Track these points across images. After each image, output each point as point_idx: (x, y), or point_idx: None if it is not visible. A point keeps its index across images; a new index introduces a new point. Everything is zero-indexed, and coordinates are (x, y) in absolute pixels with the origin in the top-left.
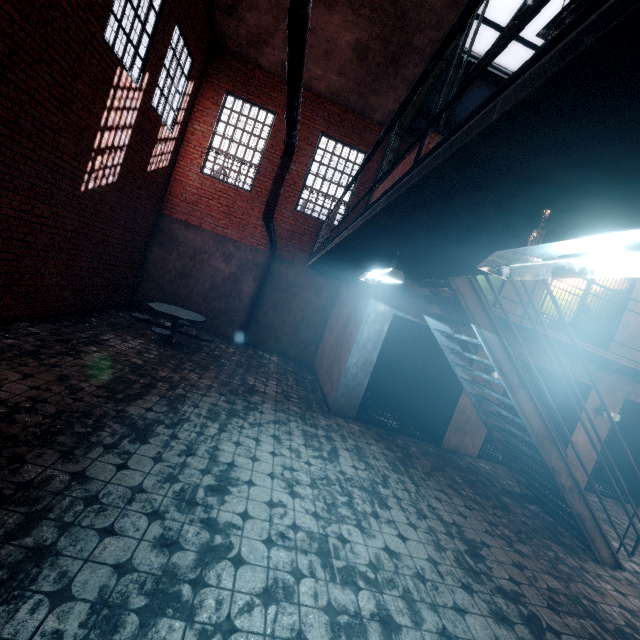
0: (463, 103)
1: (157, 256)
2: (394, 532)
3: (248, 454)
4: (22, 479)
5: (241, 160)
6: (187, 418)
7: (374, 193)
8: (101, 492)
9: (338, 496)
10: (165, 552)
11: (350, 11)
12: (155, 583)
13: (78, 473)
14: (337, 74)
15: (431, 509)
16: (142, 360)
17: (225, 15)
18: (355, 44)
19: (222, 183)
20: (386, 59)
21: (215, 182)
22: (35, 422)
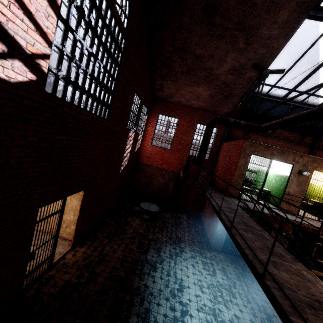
0: (259, 106)
1: (137, 177)
2: (238, 308)
3: (185, 274)
4: (135, 287)
5: (166, 138)
6: (164, 259)
7: (222, 144)
8: (152, 291)
9: (217, 292)
10: (173, 311)
11: (206, 86)
12: (173, 320)
13: (145, 284)
14: (202, 102)
15: (253, 299)
16: (142, 230)
17: (158, 90)
18: (209, 94)
19: (159, 148)
20: (222, 97)
21: (156, 148)
22: (129, 265)
